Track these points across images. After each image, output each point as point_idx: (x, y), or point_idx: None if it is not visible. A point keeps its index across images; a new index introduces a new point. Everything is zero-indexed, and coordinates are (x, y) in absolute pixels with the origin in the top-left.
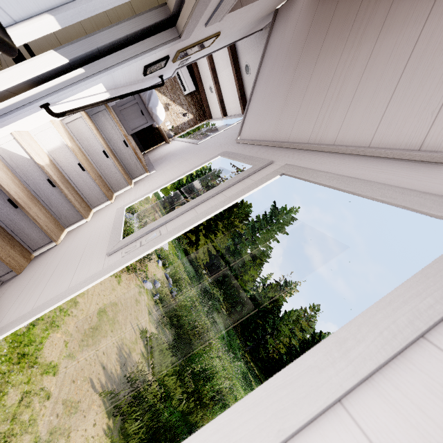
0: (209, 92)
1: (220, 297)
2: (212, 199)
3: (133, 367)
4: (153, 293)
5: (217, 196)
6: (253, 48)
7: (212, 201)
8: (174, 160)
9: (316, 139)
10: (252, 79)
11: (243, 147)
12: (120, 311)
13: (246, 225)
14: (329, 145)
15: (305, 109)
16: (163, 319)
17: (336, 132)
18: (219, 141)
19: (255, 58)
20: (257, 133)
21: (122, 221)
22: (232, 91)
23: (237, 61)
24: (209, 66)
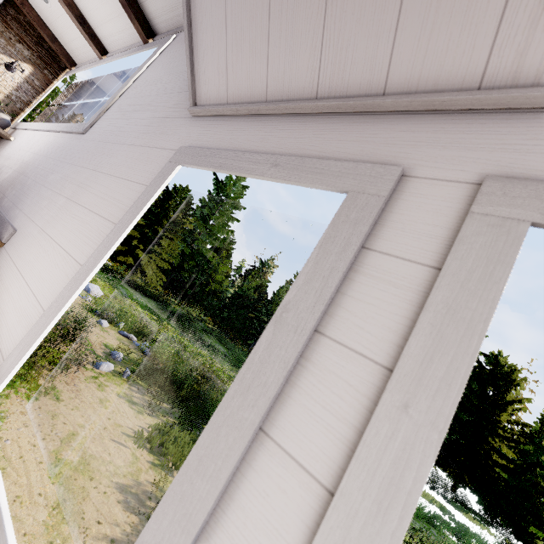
0: (40, 2)
1: (201, 315)
2: (312, 374)
3: (152, 493)
4: (119, 372)
5: (318, 352)
6: None
7: (323, 389)
8: (50, 188)
9: (523, 69)
10: None
11: (226, 126)
12: (86, 440)
13: (193, 217)
14: None
15: None
16: (152, 395)
17: None
18: (137, 118)
19: None
20: (251, 81)
21: (0, 514)
22: None
23: None
24: None
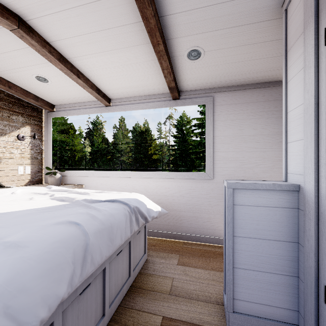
0: (33, 82)
1: None
2: None
3: None
4: None
5: None
6: (229, 30)
7: None
8: None
9: None
10: (205, 65)
11: None
12: None
13: None
14: None
15: None
16: None
17: None
18: (265, 168)
19: (228, 42)
20: None
21: None
22: (131, 77)
23: (166, 46)
24: (48, 58)
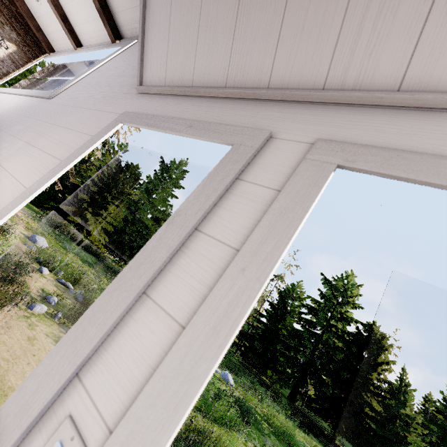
0: None
1: None
2: (188, 256)
3: None
4: (51, 314)
5: (195, 242)
6: None
7: (193, 264)
8: (12, 135)
9: (346, 80)
10: None
11: (161, 101)
12: (7, 372)
13: (139, 190)
14: (387, 90)
15: (301, 15)
16: None
17: (400, 63)
18: (95, 91)
19: None
20: (183, 72)
21: None
22: None
23: None
24: None
